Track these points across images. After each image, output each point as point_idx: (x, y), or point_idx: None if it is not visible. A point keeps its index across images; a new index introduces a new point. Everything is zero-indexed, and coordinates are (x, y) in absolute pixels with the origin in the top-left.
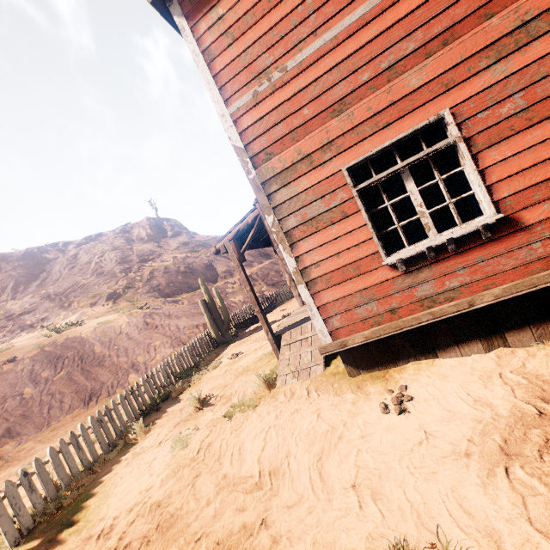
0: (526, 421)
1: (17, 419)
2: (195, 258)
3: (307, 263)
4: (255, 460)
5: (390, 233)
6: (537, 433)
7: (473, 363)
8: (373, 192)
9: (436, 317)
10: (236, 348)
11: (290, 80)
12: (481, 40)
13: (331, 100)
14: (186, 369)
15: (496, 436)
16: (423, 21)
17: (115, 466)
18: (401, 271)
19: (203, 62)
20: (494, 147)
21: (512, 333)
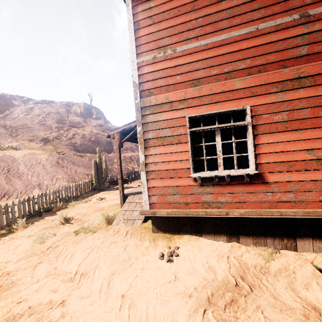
0: (227, 286)
1: None
2: (103, 135)
3: (150, 161)
4: (77, 263)
5: (200, 160)
6: (229, 295)
7: (218, 246)
8: (199, 135)
9: (207, 214)
10: (104, 195)
11: (175, 57)
12: (277, 77)
13: (193, 77)
14: (68, 197)
15: (209, 290)
16: (252, 55)
17: None
18: (198, 183)
19: (132, 28)
20: (265, 135)
21: (243, 236)
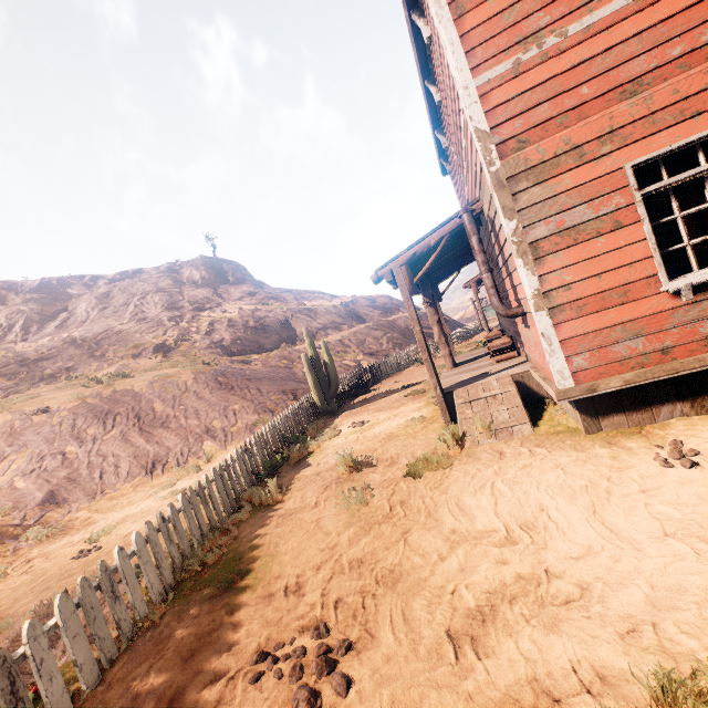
0: None
1: (61, 482)
2: (268, 312)
3: (554, 284)
4: (492, 514)
5: (671, 254)
6: None
7: None
8: (656, 201)
9: None
10: (352, 418)
11: (568, 48)
12: None
13: (623, 77)
14: (294, 435)
15: None
16: None
17: (258, 527)
18: (685, 301)
19: (448, 16)
20: None
21: None
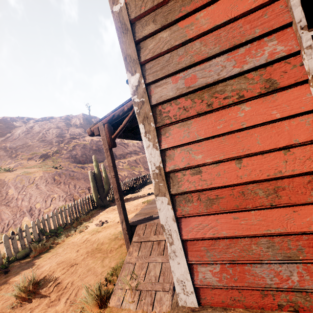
0: None
1: None
2: None
3: (179, 163)
4: None
5: None
6: None
7: None
8: None
9: None
10: (106, 214)
11: None
12: None
13: None
14: (58, 226)
15: None
16: None
17: None
18: None
19: None
20: None
21: None
